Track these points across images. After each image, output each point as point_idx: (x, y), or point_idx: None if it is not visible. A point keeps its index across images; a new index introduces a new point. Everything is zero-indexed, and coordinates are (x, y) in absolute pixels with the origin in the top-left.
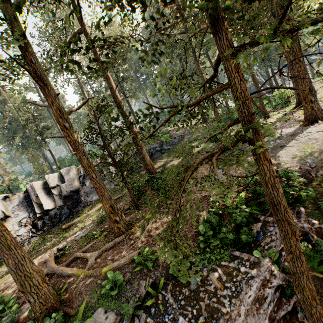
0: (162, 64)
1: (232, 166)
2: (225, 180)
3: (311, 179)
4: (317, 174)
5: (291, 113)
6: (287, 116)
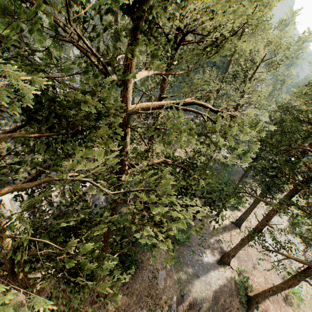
0: (198, 73)
1: (171, 271)
2: (162, 287)
3: (191, 308)
4: (195, 307)
5: (227, 230)
6: (222, 235)
